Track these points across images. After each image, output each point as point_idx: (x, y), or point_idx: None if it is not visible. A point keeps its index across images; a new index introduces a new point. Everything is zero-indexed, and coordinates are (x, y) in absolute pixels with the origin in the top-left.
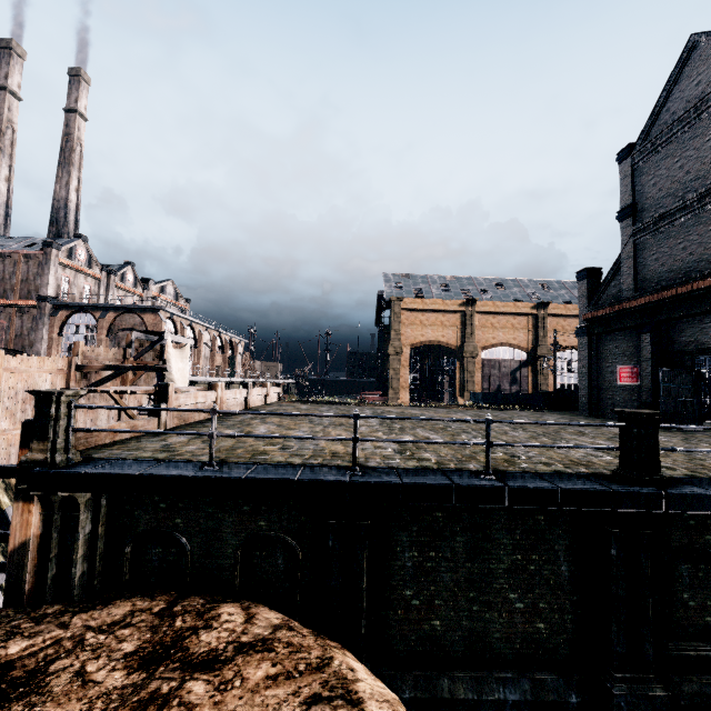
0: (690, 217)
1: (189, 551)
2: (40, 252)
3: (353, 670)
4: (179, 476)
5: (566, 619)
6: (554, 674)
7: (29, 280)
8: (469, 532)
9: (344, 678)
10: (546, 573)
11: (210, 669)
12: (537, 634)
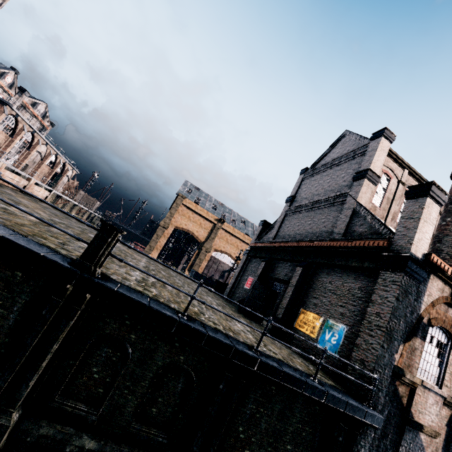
0: (307, 211)
1: None
2: None
3: None
4: None
5: None
6: None
7: None
8: None
9: None
10: None
11: None
12: None
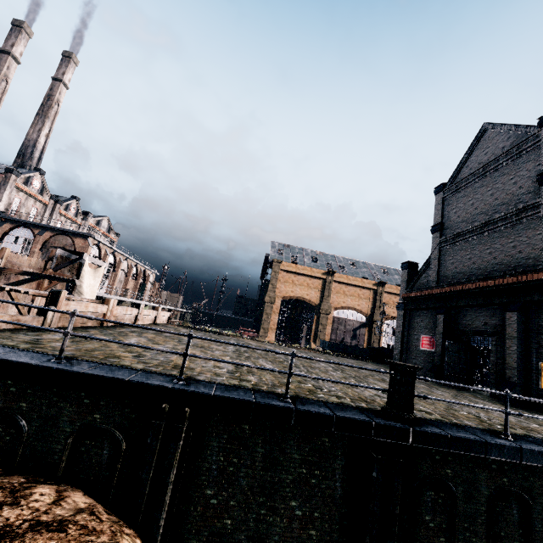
0: (475, 238)
1: (25, 433)
2: (1, 175)
3: None
4: (24, 363)
5: (333, 528)
6: None
7: None
8: (268, 445)
9: None
10: (323, 487)
11: None
12: (309, 540)
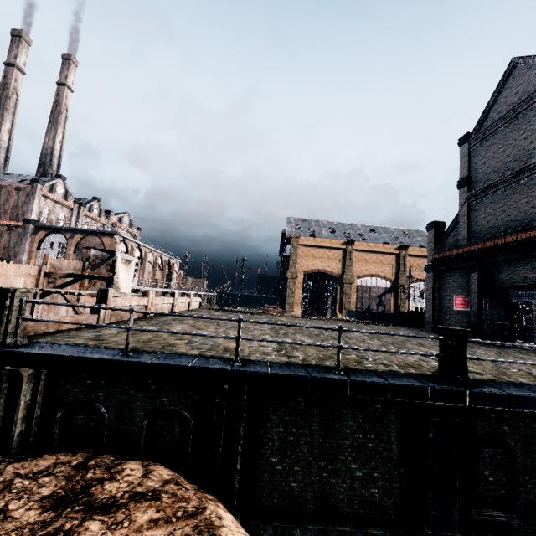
0: (508, 188)
1: (106, 418)
2: (28, 186)
3: (221, 518)
4: (99, 358)
5: (394, 486)
6: (383, 530)
7: (18, 206)
8: (323, 415)
9: (212, 524)
10: (380, 450)
11: (107, 512)
12: (371, 498)
